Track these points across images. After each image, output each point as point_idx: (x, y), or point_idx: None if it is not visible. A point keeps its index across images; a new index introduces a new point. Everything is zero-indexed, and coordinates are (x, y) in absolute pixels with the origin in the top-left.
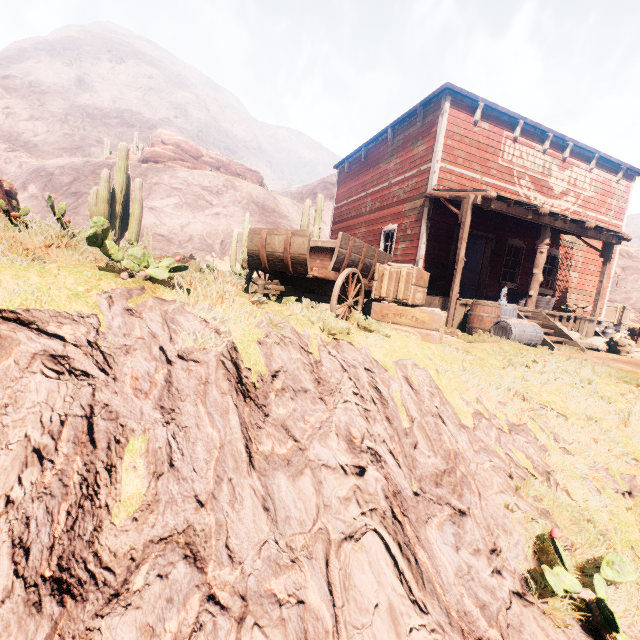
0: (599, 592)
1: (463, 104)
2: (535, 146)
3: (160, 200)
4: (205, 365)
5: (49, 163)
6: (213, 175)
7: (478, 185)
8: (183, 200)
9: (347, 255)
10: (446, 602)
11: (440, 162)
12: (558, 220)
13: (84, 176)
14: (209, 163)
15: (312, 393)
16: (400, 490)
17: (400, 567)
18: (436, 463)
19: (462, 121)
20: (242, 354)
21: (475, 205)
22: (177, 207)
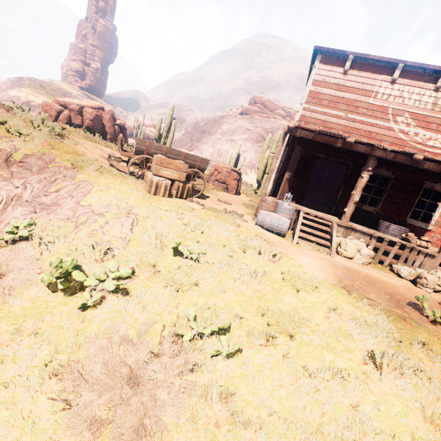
0: (22, 232)
1: (334, 59)
2: (423, 85)
3: (237, 136)
4: (3, 153)
5: (200, 116)
6: (274, 121)
7: (342, 121)
8: (249, 136)
9: (145, 149)
10: (3, 217)
11: (304, 104)
12: (374, 149)
13: (209, 122)
14: (279, 114)
15: (33, 172)
16: (22, 197)
17: (1, 205)
18: (48, 202)
19: (331, 72)
20: (15, 154)
21: (286, 133)
22: (245, 140)
